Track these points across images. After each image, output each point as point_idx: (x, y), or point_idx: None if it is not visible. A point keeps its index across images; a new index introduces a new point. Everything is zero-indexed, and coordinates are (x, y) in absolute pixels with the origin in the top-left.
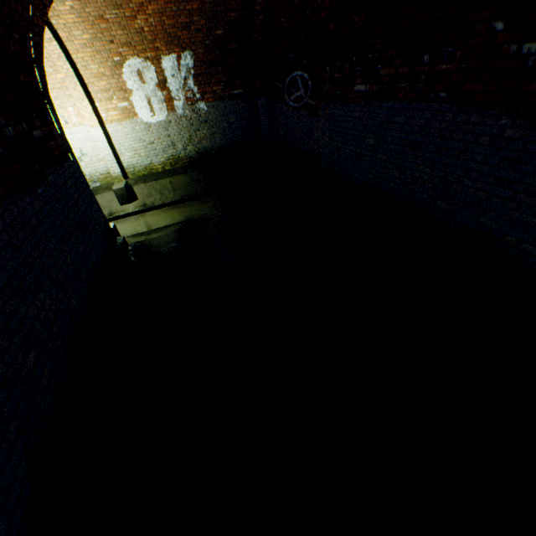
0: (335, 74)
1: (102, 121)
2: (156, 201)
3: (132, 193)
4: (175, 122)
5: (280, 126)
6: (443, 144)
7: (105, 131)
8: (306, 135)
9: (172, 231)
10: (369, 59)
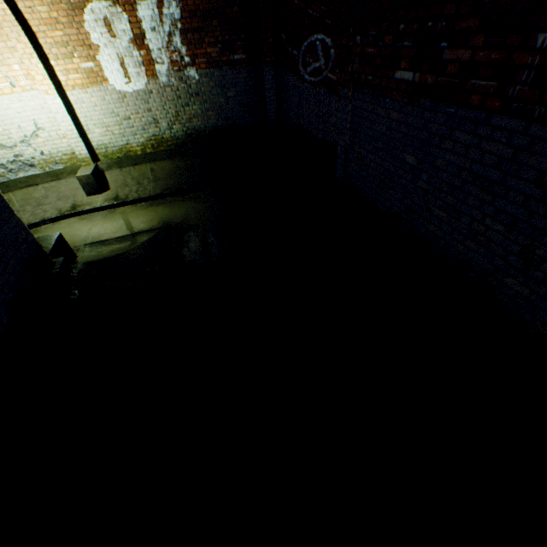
0: (368, 47)
1: (61, 86)
2: (131, 193)
3: (104, 180)
4: (157, 93)
5: (292, 106)
6: (540, 197)
7: (66, 99)
8: (323, 118)
9: (140, 244)
10: (428, 28)
